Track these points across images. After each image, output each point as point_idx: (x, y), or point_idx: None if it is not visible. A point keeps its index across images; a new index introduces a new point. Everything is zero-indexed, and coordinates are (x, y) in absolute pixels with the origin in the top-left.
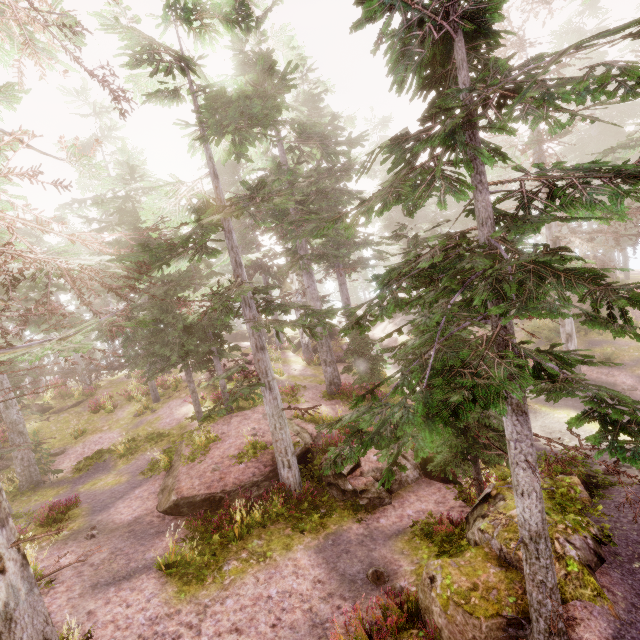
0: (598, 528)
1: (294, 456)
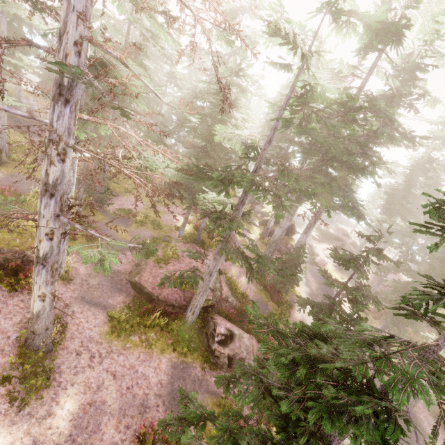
0: None
1: (199, 309)
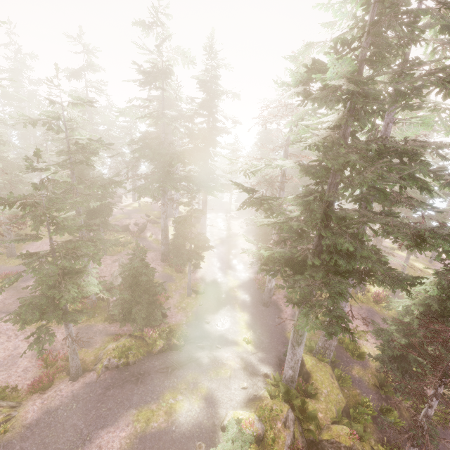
0: (134, 360)
1: None
